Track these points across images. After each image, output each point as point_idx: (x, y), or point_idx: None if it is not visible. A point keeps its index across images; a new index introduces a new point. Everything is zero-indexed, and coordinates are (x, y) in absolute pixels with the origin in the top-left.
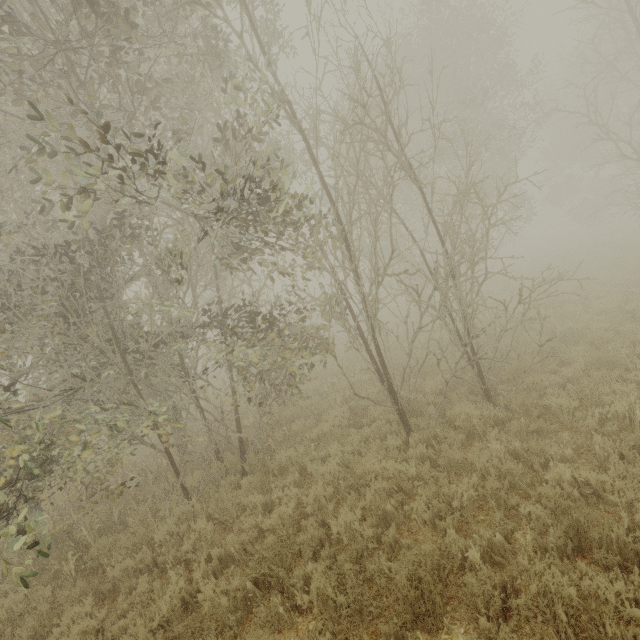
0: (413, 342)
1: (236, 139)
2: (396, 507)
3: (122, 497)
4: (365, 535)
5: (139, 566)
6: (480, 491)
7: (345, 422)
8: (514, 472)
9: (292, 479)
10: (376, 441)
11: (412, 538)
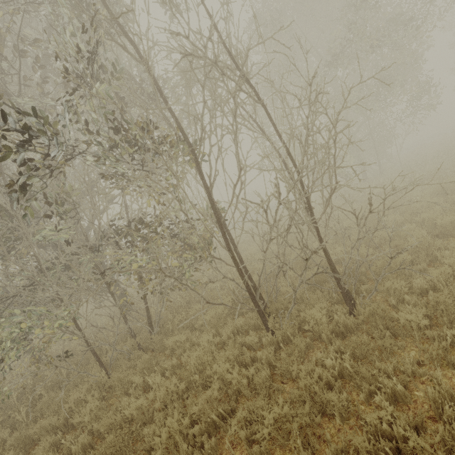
0: (265, 252)
1: (101, 82)
2: (225, 415)
3: (72, 360)
4: (183, 448)
5: (35, 437)
6: (288, 425)
7: (226, 311)
8: (335, 402)
9: (171, 363)
10: (230, 341)
11: (230, 452)
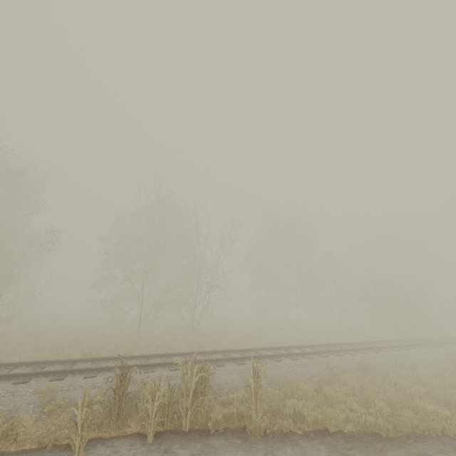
0: None
1: None
2: None
3: None
4: None
5: None
6: None
7: None
8: None
9: None
10: None
11: None
